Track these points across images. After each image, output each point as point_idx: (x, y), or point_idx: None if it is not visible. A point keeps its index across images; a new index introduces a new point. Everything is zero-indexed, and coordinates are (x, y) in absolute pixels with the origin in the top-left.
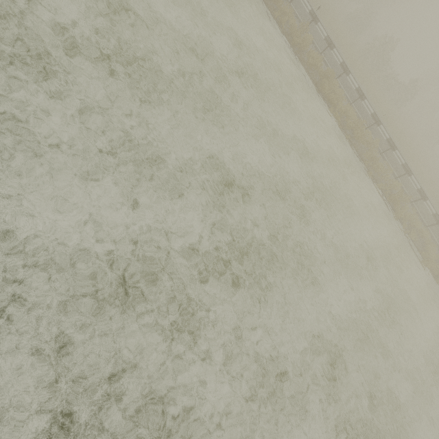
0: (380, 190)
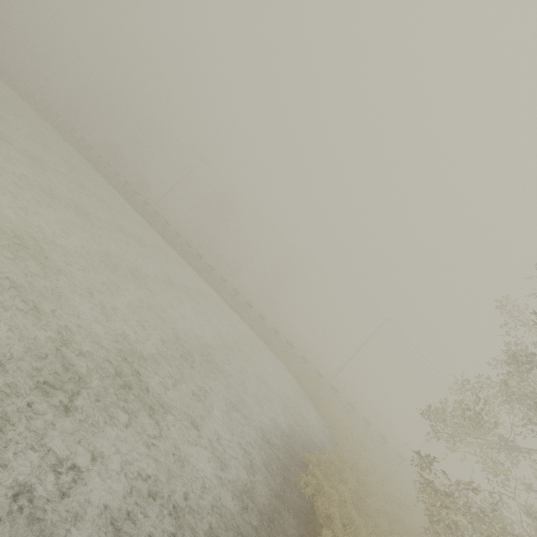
0: (190, 266)
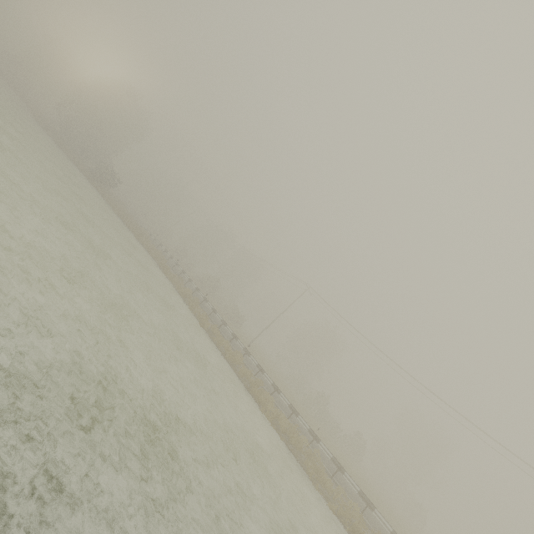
0: (336, 516)
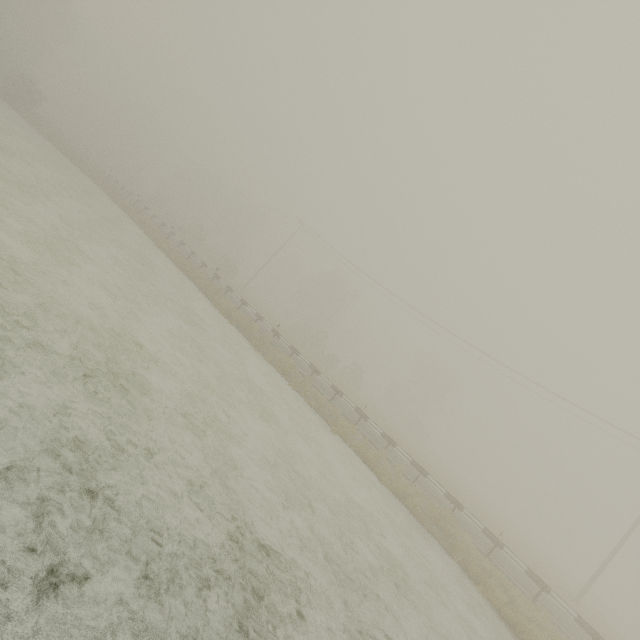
0: (272, 365)
